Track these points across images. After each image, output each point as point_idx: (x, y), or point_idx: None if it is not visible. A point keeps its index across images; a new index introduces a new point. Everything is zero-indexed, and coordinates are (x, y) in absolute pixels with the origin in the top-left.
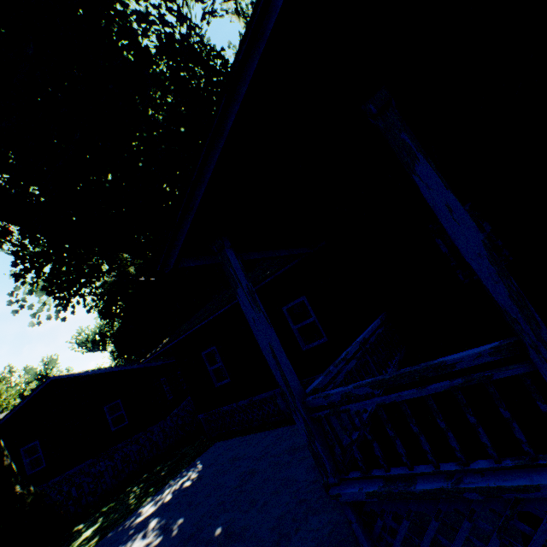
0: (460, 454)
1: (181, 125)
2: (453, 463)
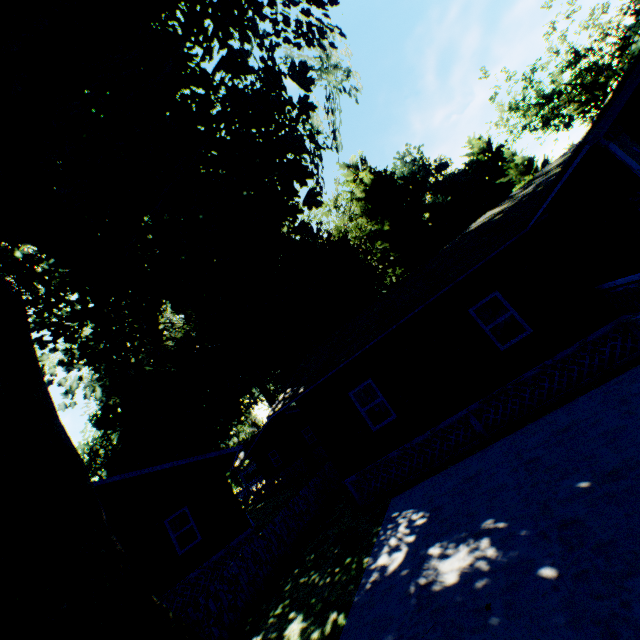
0: None
1: (302, 151)
2: None
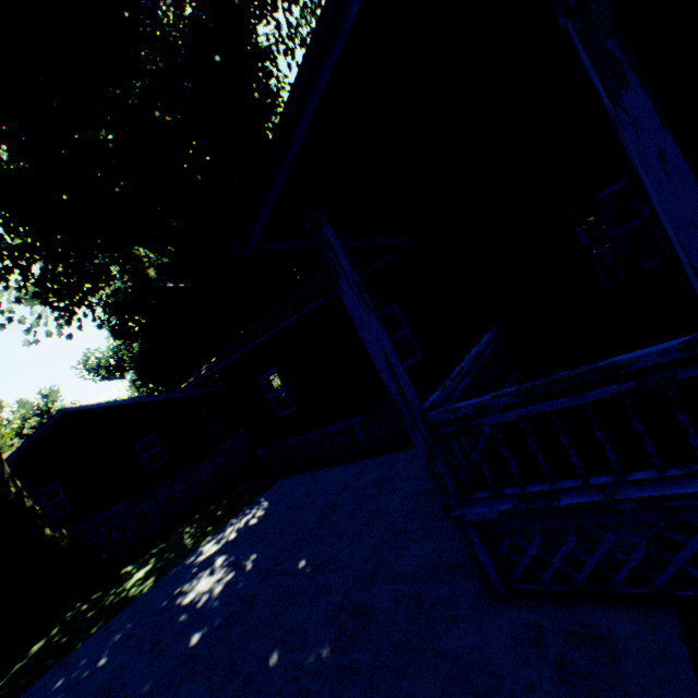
0: (616, 466)
1: (215, 50)
2: (605, 476)
